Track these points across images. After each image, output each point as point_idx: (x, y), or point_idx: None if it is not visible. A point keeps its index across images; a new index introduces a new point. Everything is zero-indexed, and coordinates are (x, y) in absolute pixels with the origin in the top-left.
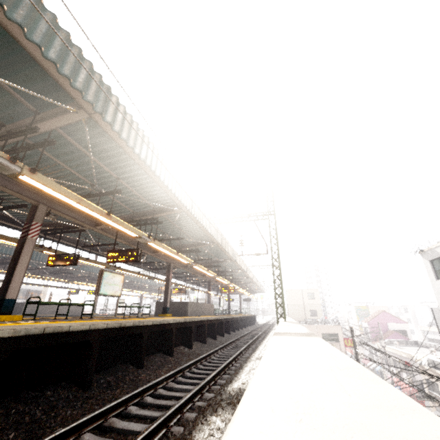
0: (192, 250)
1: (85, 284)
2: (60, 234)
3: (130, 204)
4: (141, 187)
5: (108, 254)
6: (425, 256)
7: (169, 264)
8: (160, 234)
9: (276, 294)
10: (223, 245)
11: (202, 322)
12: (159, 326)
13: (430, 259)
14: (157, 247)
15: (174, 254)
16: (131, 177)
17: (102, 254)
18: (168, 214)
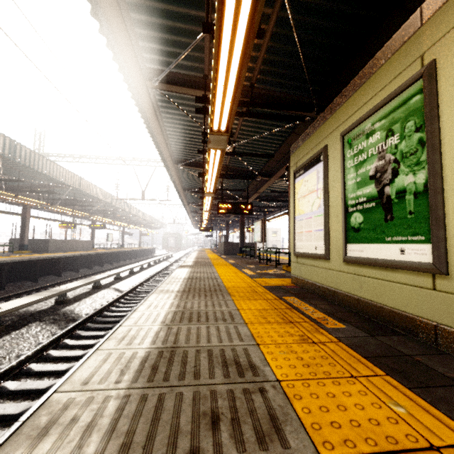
0: None
1: (101, 219)
2: (222, 179)
3: None
4: None
5: None
6: None
7: None
8: (284, 185)
9: None
10: None
11: None
12: None
13: None
14: None
15: None
16: None
17: (182, 194)
18: None
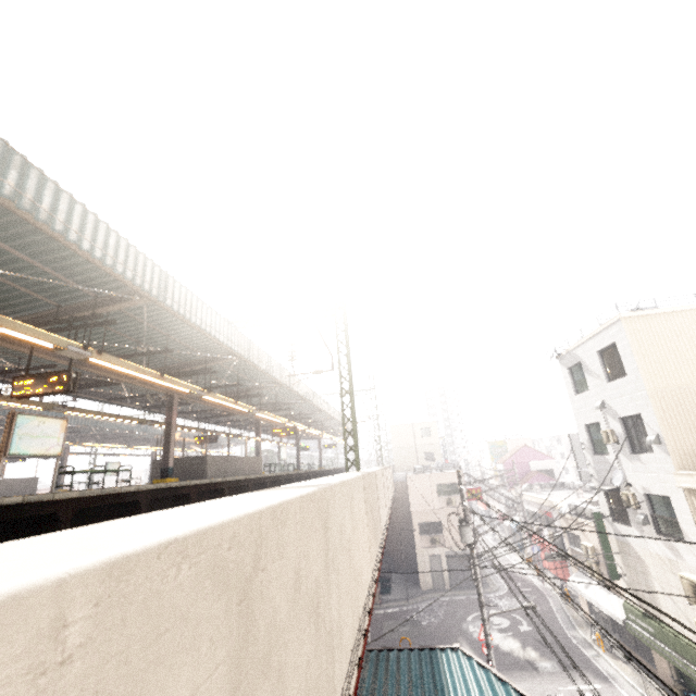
0: (201, 370)
1: None
2: None
3: (46, 290)
4: (51, 257)
5: (14, 382)
6: (563, 362)
7: (171, 396)
8: (135, 346)
9: (345, 432)
10: (253, 360)
11: (216, 486)
12: (105, 498)
13: (568, 366)
14: (114, 367)
15: (153, 376)
16: (20, 236)
17: None
18: (133, 309)
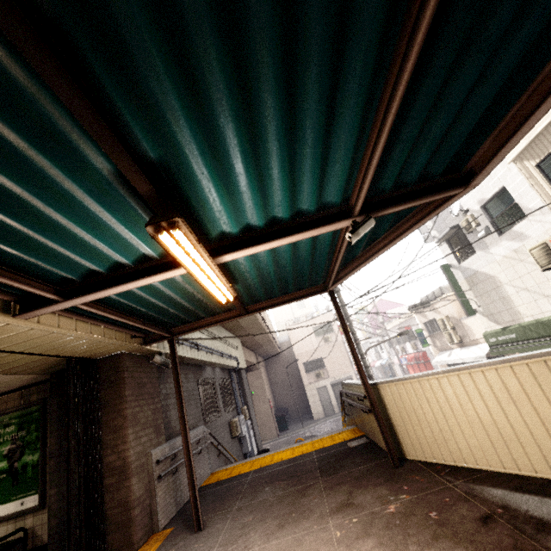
0: None
1: None
2: None
3: None
4: None
5: None
6: None
7: None
8: None
9: None
10: None
11: None
12: None
13: None
14: None
15: None
16: None
17: None
18: None
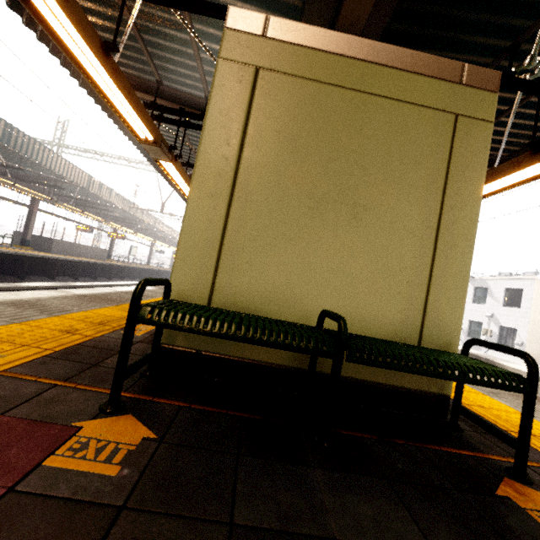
0: None
1: (119, 228)
2: None
3: None
4: None
5: None
6: (473, 282)
7: None
8: None
9: None
10: None
11: None
12: None
13: (476, 286)
14: None
15: None
16: None
17: None
18: None
